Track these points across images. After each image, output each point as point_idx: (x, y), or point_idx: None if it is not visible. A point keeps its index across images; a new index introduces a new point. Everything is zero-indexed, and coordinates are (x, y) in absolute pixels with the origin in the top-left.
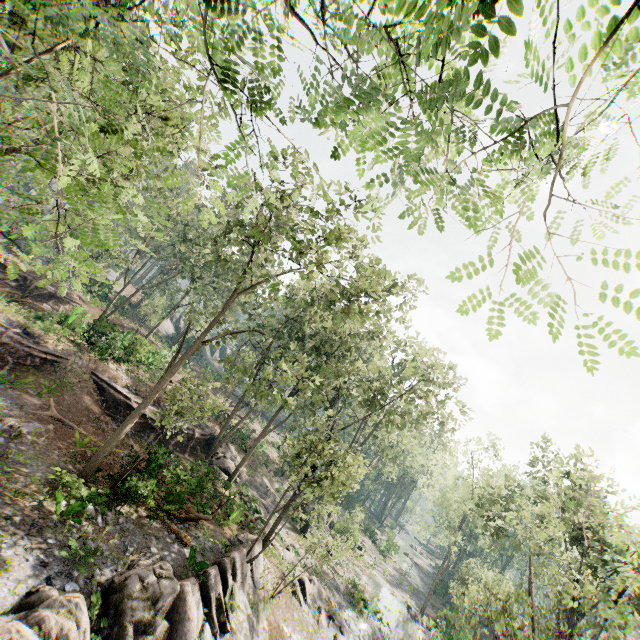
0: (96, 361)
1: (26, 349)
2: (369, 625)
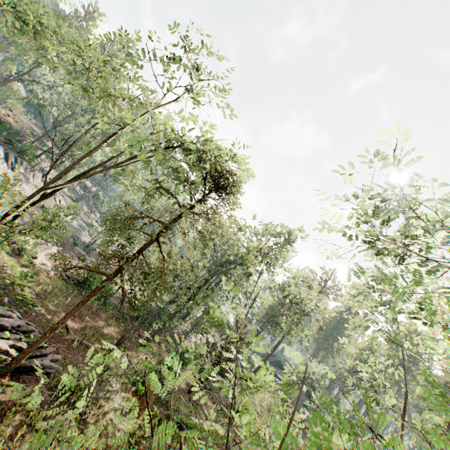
0: None
1: None
2: (92, 232)
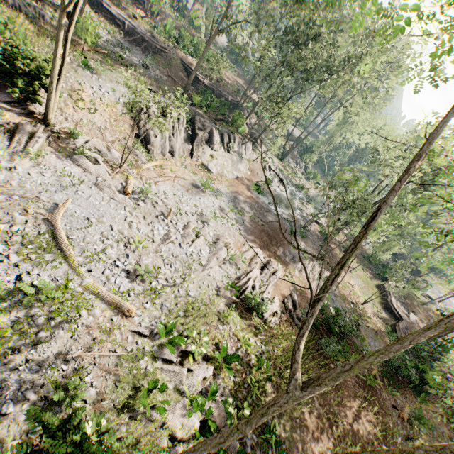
0: (182, 54)
1: (154, 44)
2: (301, 196)
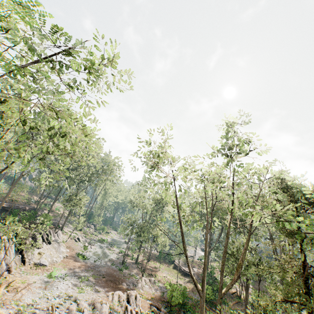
0: None
1: None
2: (106, 245)
